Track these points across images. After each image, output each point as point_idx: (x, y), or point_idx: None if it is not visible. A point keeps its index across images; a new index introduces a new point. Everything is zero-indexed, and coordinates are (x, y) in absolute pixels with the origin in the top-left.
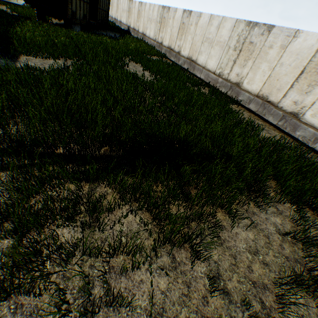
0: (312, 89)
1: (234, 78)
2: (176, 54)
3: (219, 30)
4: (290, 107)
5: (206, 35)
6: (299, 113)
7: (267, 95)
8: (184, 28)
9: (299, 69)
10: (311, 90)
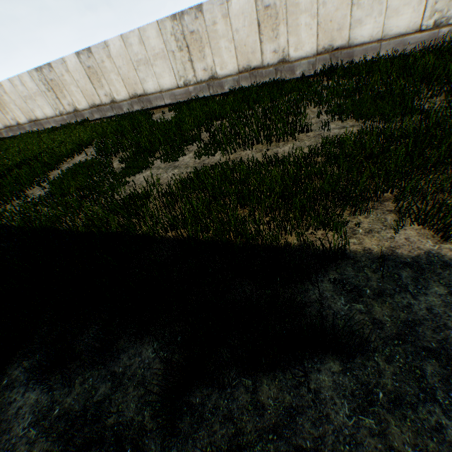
0: (102, 83)
1: (70, 108)
2: (18, 127)
3: (26, 86)
4: (107, 99)
5: (22, 95)
6: (113, 99)
7: (94, 103)
8: (0, 102)
9: (87, 77)
10: (103, 84)
